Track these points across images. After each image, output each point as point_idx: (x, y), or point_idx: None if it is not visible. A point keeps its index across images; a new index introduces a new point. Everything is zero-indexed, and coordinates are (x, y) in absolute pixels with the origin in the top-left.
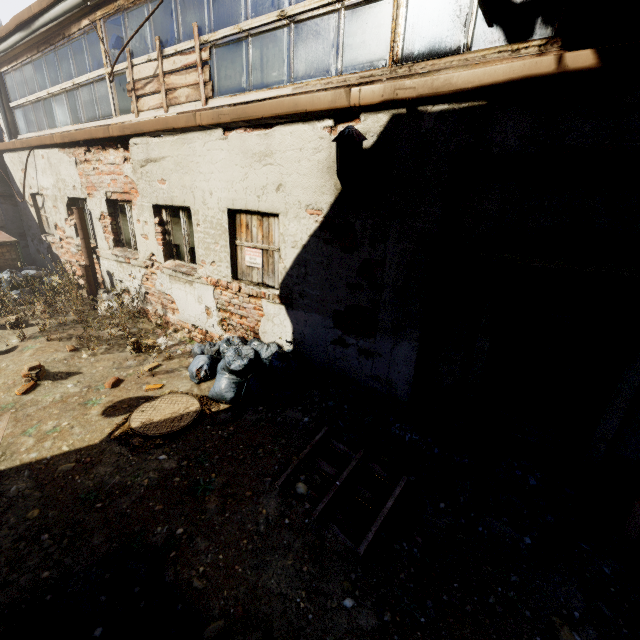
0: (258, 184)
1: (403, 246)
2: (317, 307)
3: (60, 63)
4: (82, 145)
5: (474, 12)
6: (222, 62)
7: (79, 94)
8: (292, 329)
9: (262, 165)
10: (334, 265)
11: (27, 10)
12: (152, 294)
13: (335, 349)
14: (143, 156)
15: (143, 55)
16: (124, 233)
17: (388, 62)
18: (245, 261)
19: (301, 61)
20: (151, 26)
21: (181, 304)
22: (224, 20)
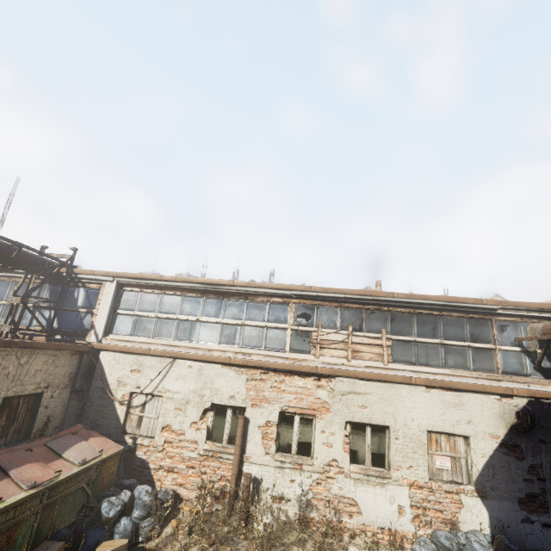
0: (453, 418)
1: (550, 457)
2: (505, 496)
3: (228, 307)
4: (262, 368)
5: (529, 366)
6: (399, 348)
7: (244, 329)
8: (488, 515)
9: (456, 409)
10: (512, 467)
11: (228, 281)
12: (320, 499)
13: (525, 526)
14: (347, 389)
15: (331, 329)
16: (282, 438)
17: (500, 373)
18: (435, 465)
19: (452, 361)
20: (343, 319)
21: (367, 506)
22: (402, 333)
